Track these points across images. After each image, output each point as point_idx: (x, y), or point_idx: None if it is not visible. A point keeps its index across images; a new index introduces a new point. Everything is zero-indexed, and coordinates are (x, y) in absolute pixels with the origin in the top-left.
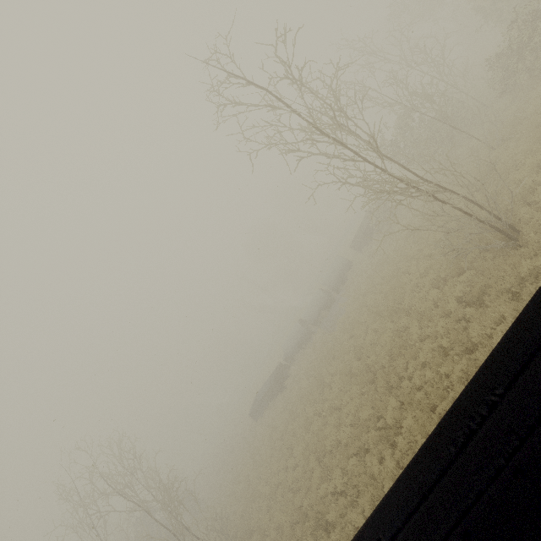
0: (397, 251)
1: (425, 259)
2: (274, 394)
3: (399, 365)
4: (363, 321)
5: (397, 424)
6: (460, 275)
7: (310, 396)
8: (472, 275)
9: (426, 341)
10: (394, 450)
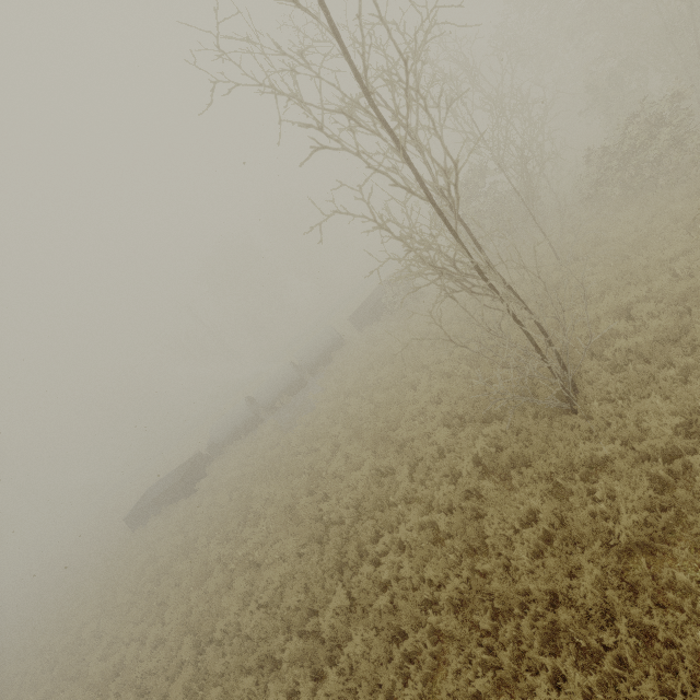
0: (408, 350)
1: (443, 379)
2: (174, 497)
3: (365, 529)
4: (334, 434)
5: (336, 641)
6: (484, 420)
7: (223, 525)
8: (503, 430)
9: (415, 508)
10: (318, 683)
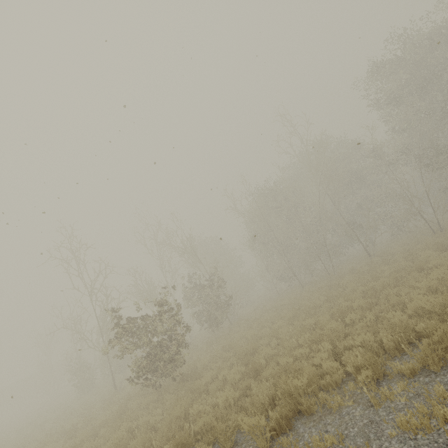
0: None
1: None
2: None
3: None
4: None
5: None
6: None
7: None
8: None
9: None
10: None
